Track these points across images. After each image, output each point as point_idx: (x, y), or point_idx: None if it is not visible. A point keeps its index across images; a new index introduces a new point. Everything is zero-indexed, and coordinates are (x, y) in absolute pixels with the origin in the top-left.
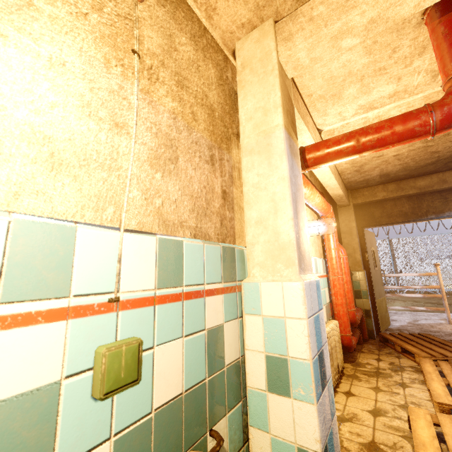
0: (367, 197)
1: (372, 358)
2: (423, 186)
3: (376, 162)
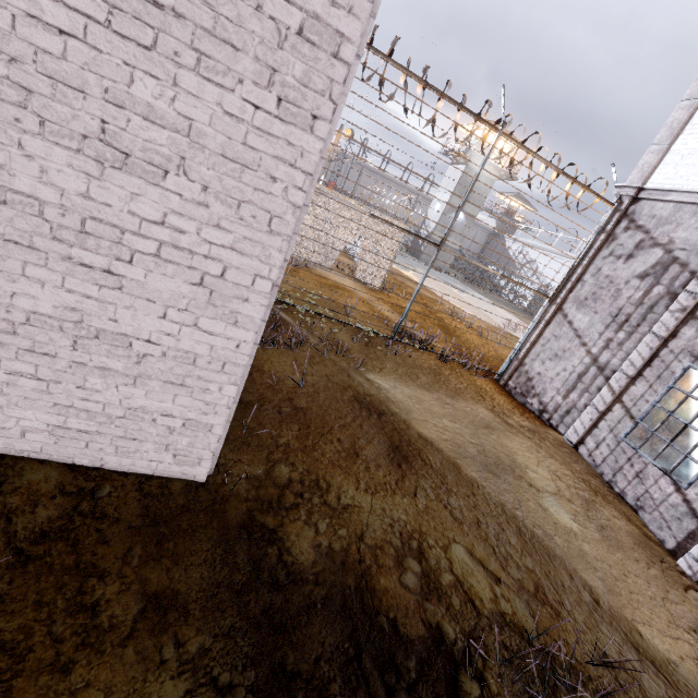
0: None
1: None
2: None
3: None
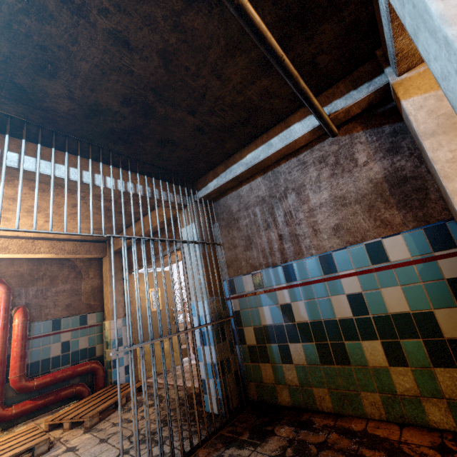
0: (115, 245)
1: (39, 423)
2: (136, 232)
3: (47, 227)
